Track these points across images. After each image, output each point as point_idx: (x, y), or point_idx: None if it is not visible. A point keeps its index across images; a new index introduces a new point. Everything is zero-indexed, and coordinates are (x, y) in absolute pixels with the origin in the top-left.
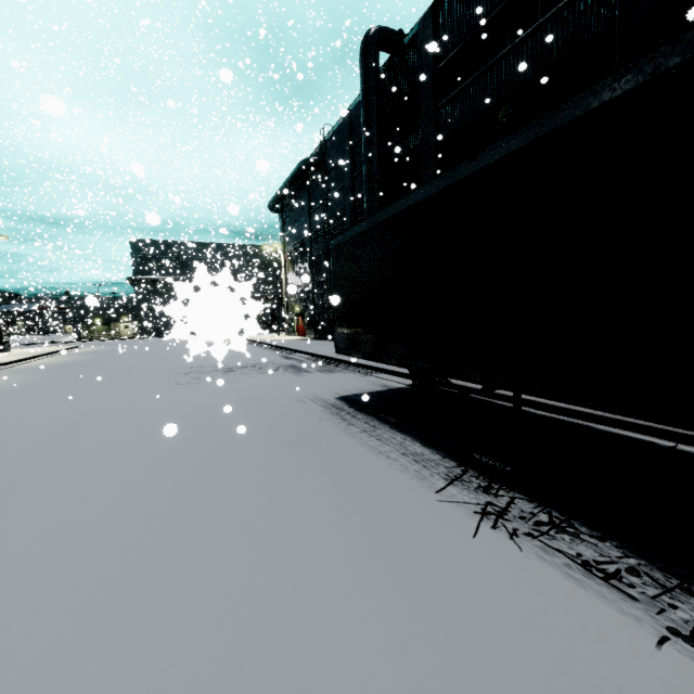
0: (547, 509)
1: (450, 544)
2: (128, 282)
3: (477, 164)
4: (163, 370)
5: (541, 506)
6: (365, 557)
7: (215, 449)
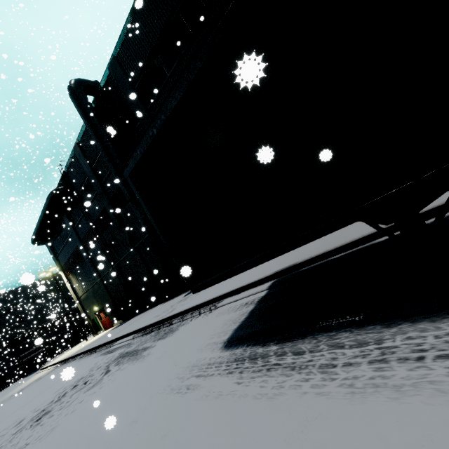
0: None
1: None
2: None
3: None
4: None
5: None
6: None
7: None
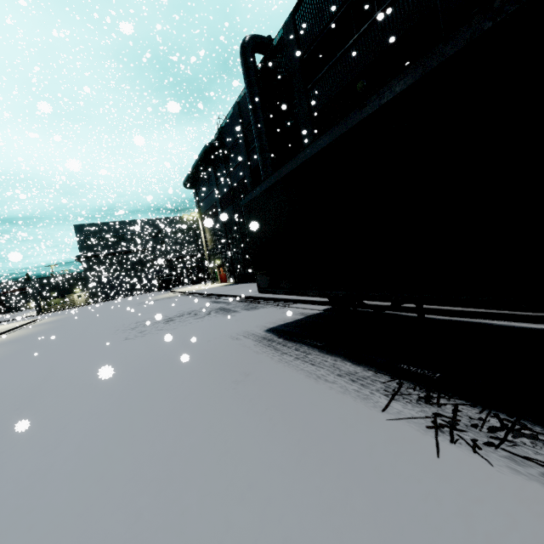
0: (492, 411)
1: (418, 469)
2: (76, 260)
3: (368, 109)
4: (112, 328)
5: (486, 410)
6: (339, 501)
7: (166, 398)
